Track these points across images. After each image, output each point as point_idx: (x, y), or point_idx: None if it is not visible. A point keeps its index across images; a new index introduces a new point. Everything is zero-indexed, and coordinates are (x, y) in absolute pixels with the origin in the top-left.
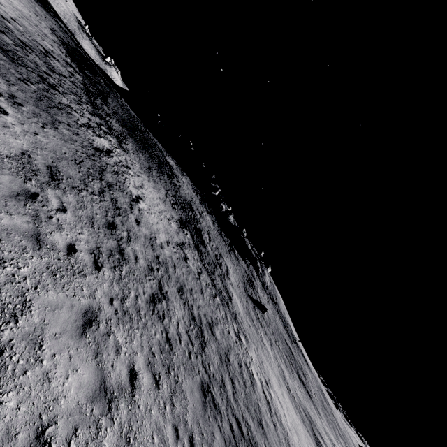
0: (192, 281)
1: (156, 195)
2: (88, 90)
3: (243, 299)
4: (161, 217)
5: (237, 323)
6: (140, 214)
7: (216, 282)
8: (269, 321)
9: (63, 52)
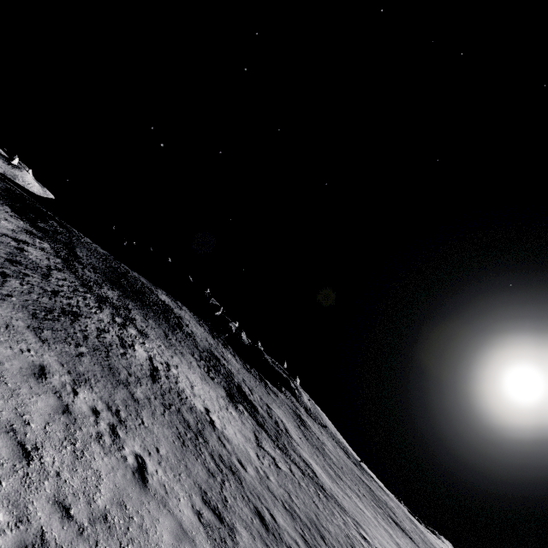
0: (304, 497)
1: (199, 380)
2: (64, 260)
3: (314, 456)
4: (226, 415)
5: (345, 511)
6: (230, 445)
7: (297, 462)
8: (339, 463)
9: (10, 212)
